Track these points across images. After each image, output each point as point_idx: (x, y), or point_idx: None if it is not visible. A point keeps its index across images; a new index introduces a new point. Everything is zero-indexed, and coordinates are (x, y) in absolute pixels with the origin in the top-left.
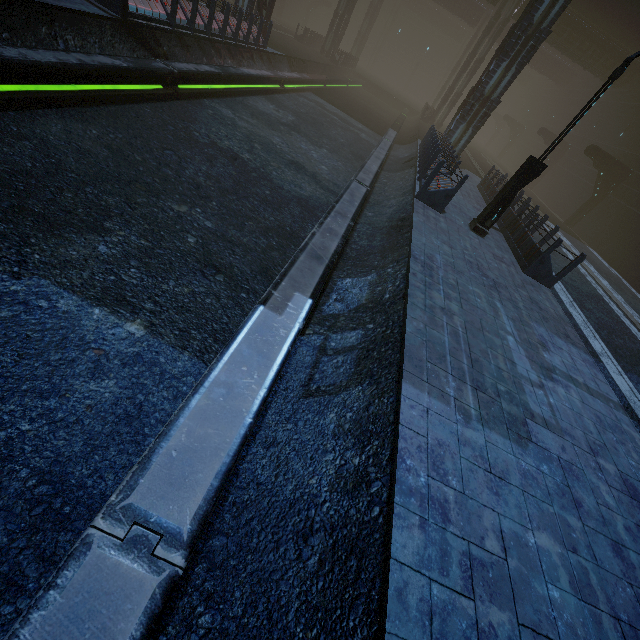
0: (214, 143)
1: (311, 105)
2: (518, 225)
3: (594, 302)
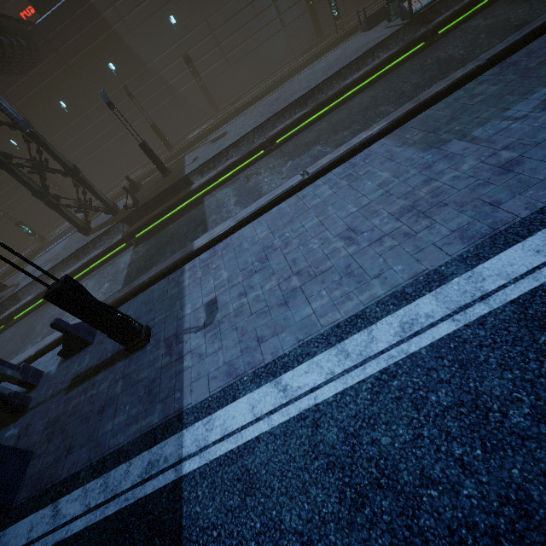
0: (438, 59)
1: None
2: None
3: None
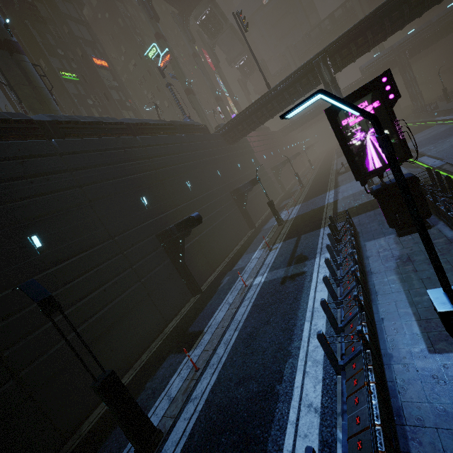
0: None
1: None
2: None
3: None
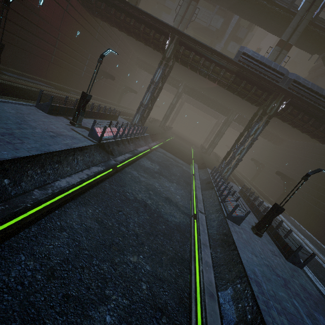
0: (135, 198)
1: (162, 155)
2: (271, 226)
3: (319, 269)
